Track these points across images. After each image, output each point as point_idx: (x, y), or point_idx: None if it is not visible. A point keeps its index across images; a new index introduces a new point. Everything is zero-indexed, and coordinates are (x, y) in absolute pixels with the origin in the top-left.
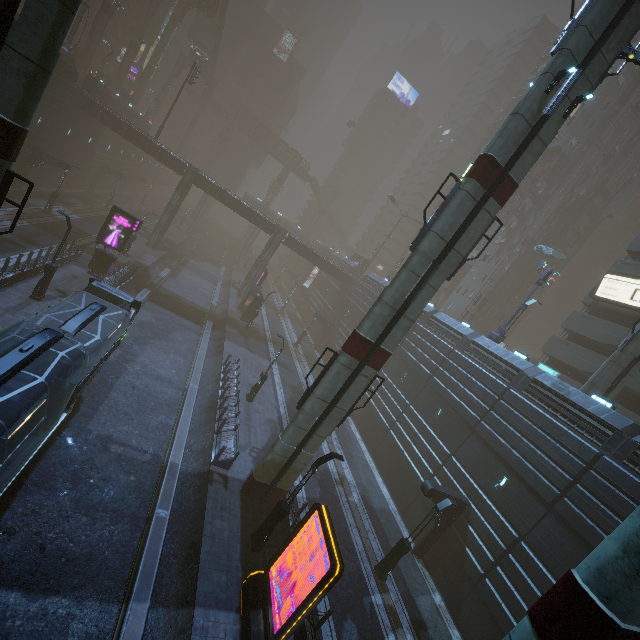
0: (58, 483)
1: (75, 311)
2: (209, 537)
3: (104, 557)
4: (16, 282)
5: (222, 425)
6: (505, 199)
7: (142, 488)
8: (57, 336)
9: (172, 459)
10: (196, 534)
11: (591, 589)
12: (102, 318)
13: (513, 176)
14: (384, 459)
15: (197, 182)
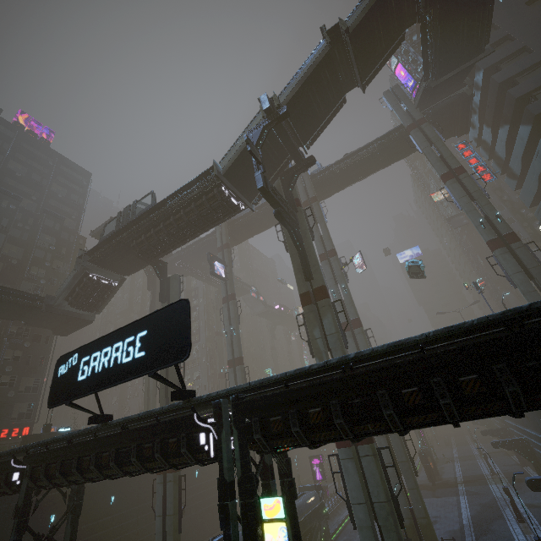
0: None
1: (301, 506)
2: None
3: None
4: None
5: None
6: (358, 325)
7: None
8: None
9: None
10: None
11: None
12: (310, 502)
13: (352, 318)
14: None
15: None
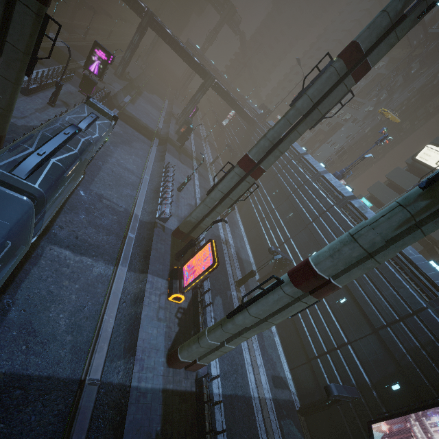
0: (79, 212)
1: (80, 117)
2: (155, 250)
3: (105, 247)
4: (37, 91)
5: (163, 200)
6: (359, 78)
7: (120, 223)
8: (79, 129)
9: (135, 212)
10: (148, 247)
11: (312, 262)
12: (96, 124)
13: (369, 61)
14: (253, 237)
15: (152, 26)
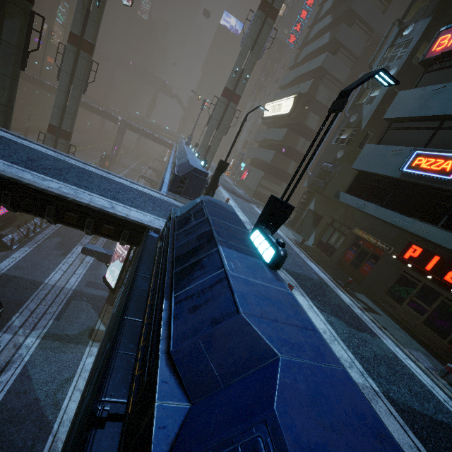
0: None
1: None
2: None
3: None
4: None
5: None
6: (88, 50)
7: None
8: None
9: None
10: None
11: None
12: None
13: (87, 39)
14: None
15: None
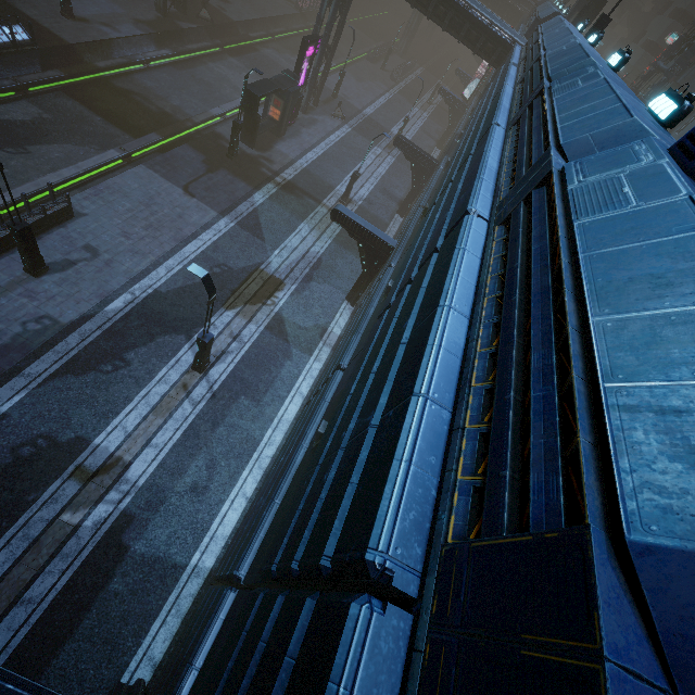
0: None
1: None
2: None
3: None
4: None
5: None
6: None
7: None
8: None
9: None
10: None
11: None
12: None
13: None
14: None
15: None
